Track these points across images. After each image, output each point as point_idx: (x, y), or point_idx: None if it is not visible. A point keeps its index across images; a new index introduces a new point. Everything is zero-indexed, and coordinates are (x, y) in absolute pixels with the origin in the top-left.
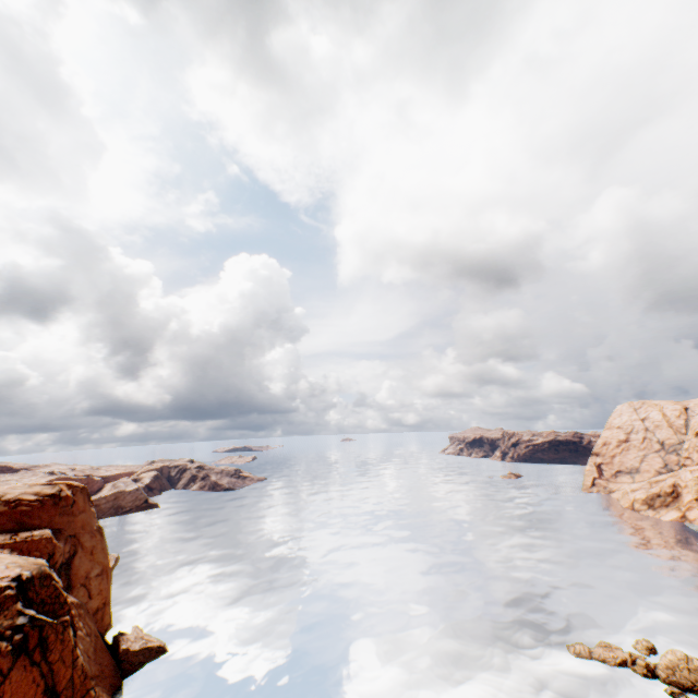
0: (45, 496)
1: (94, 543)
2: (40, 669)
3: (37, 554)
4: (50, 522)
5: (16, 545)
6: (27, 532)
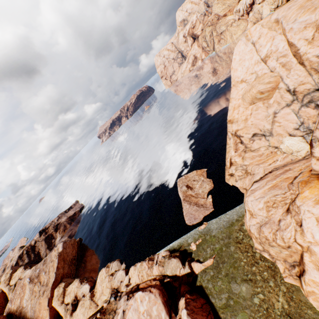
0: None
1: None
2: None
3: None
4: None
5: None
6: None
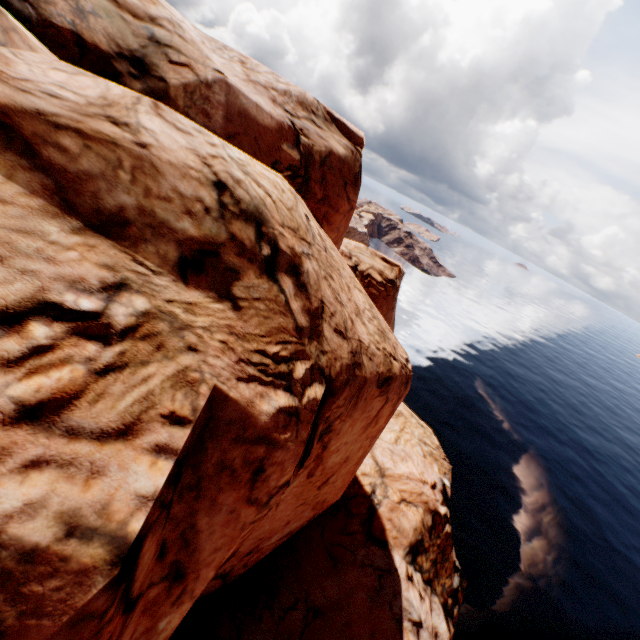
0: (386, 281)
1: None
2: None
3: None
4: (384, 316)
5: None
6: None
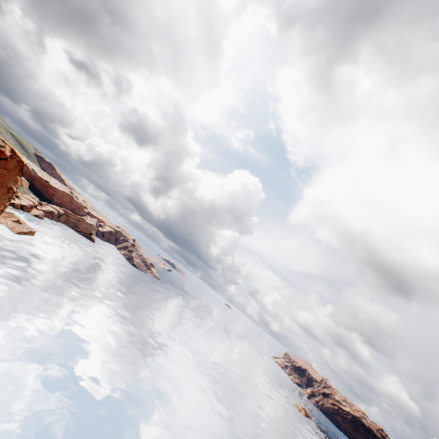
0: None
1: None
2: None
3: None
4: None
5: None
6: None
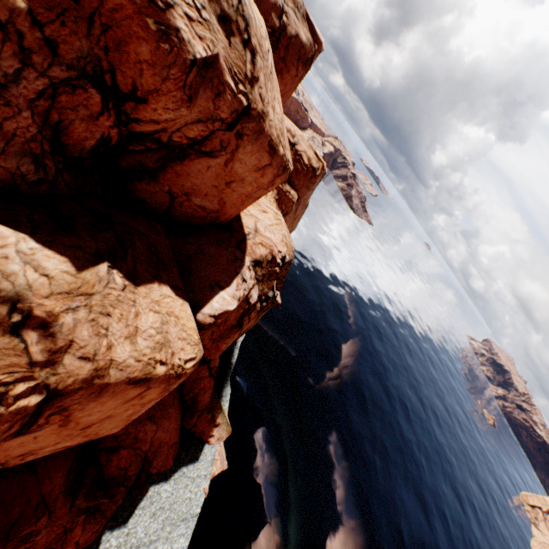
0: (310, 166)
1: (299, 213)
2: (256, 318)
3: (283, 207)
4: (299, 188)
5: (280, 192)
6: (289, 187)
